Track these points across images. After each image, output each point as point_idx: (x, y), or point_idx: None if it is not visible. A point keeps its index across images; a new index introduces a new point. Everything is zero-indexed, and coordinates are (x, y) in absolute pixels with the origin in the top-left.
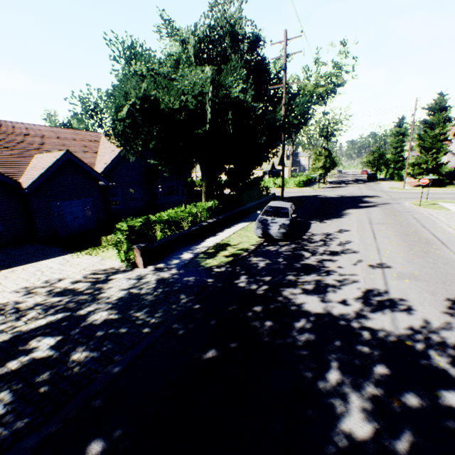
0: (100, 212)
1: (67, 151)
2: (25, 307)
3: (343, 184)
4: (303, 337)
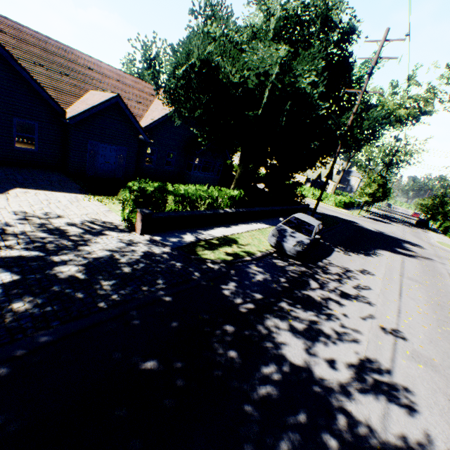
0: (131, 164)
1: (118, 95)
2: (11, 232)
3: (387, 220)
4: (264, 390)
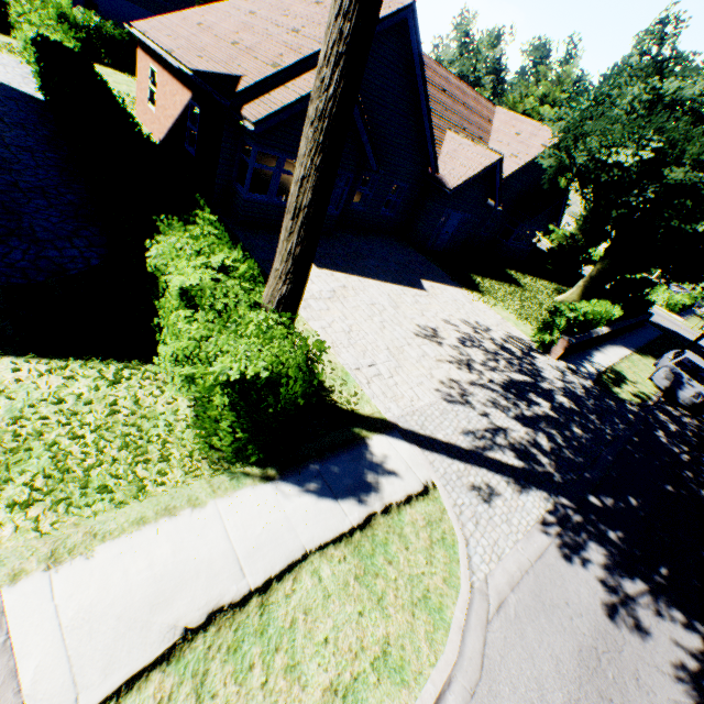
0: (464, 234)
1: (502, 157)
2: (489, 350)
3: None
4: None
